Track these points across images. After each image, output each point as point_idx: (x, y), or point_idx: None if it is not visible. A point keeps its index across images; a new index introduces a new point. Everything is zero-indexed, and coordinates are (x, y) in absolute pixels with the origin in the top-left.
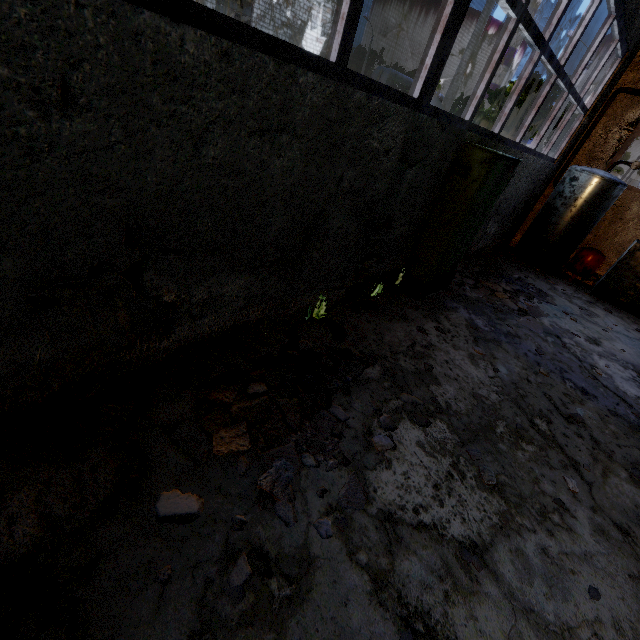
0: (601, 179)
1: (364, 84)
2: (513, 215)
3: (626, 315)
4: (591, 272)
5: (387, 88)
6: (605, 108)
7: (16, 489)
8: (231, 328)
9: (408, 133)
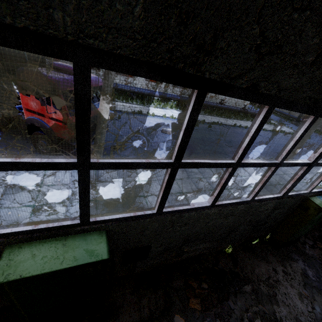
0: None
1: (259, 199)
2: None
3: None
4: None
5: (268, 197)
6: None
7: (144, 297)
8: (197, 254)
9: (276, 203)
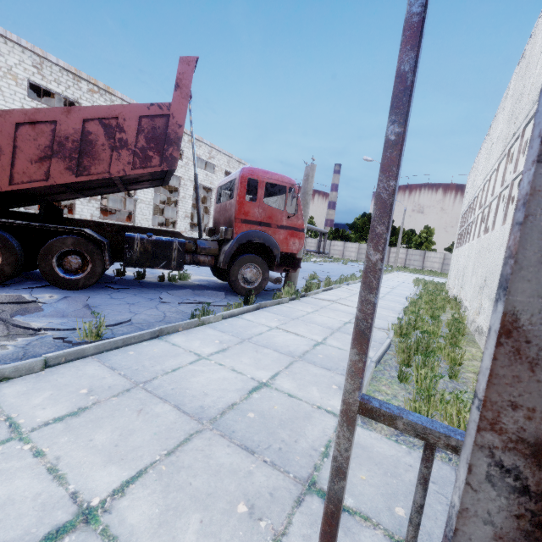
0: None
1: None
2: None
3: None
4: None
5: None
6: None
7: None
8: None
9: None
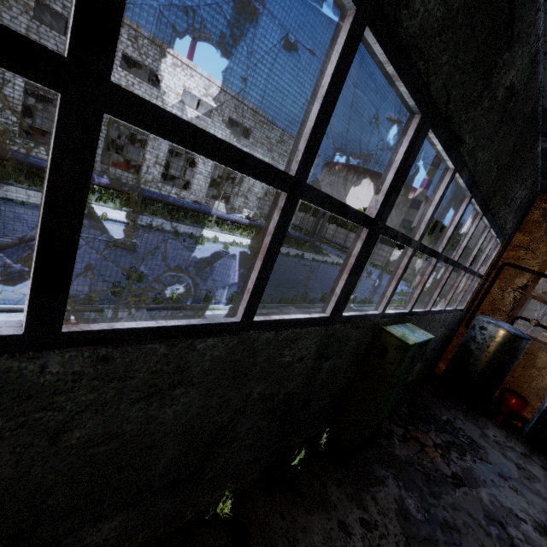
0: (507, 332)
1: (273, 324)
2: (434, 352)
3: None
4: (518, 416)
5: (298, 319)
6: (497, 275)
7: None
8: None
9: (322, 340)
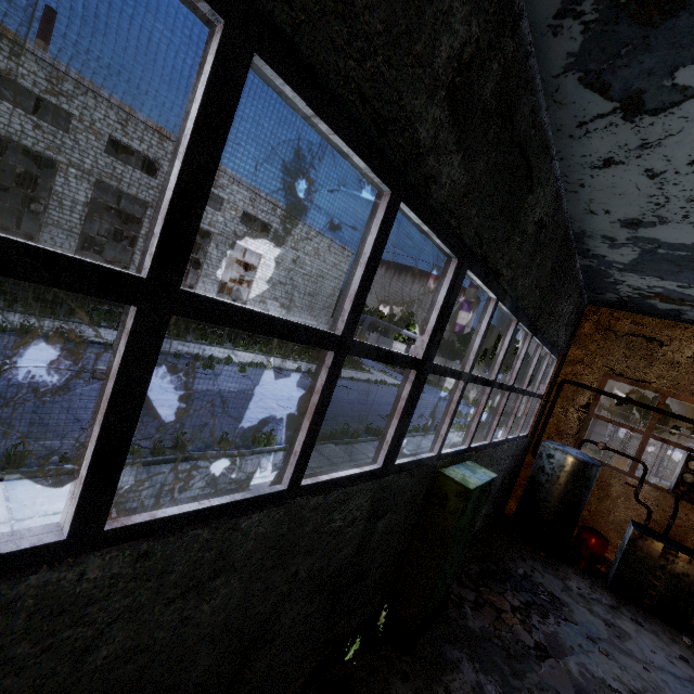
0: (575, 460)
1: (321, 485)
2: (501, 489)
3: (659, 626)
4: (600, 558)
5: (347, 476)
6: (557, 393)
7: None
8: None
9: (375, 496)
